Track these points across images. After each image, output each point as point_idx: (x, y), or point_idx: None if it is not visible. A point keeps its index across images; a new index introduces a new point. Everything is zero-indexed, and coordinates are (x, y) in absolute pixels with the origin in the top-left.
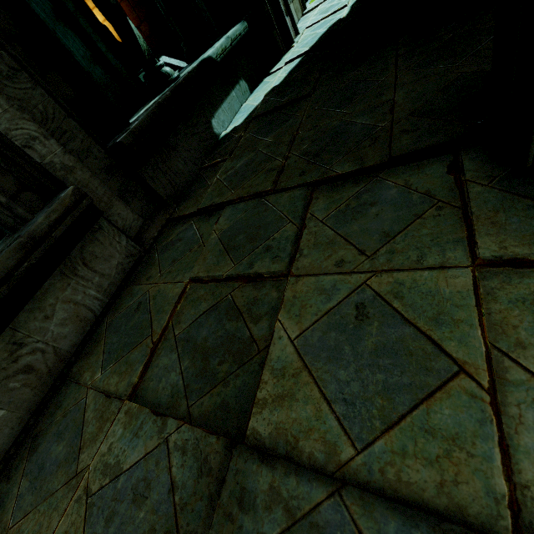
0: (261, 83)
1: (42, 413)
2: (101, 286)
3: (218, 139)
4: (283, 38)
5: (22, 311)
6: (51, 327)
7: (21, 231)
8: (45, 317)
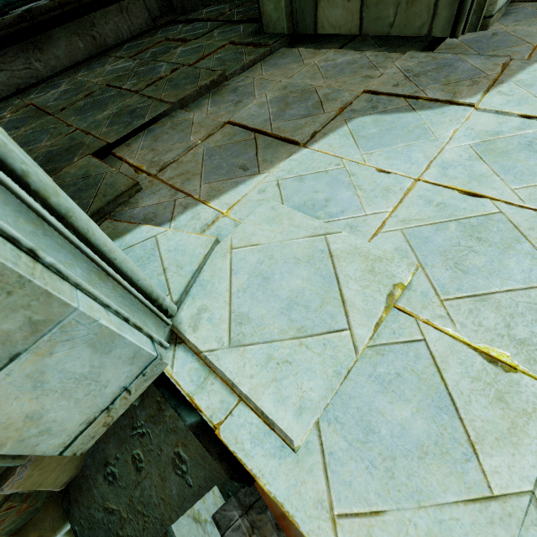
0: None
1: (93, 60)
2: (130, 28)
3: None
4: None
5: (99, 13)
6: (106, 28)
7: None
8: (106, 22)
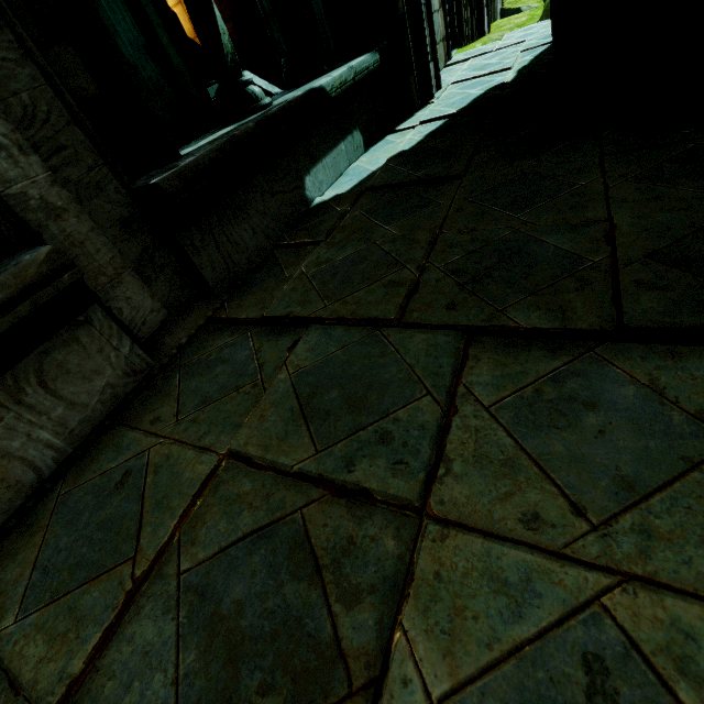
0: (382, 141)
1: None
2: (64, 424)
3: (309, 206)
4: (420, 89)
5: None
6: None
7: None
8: None
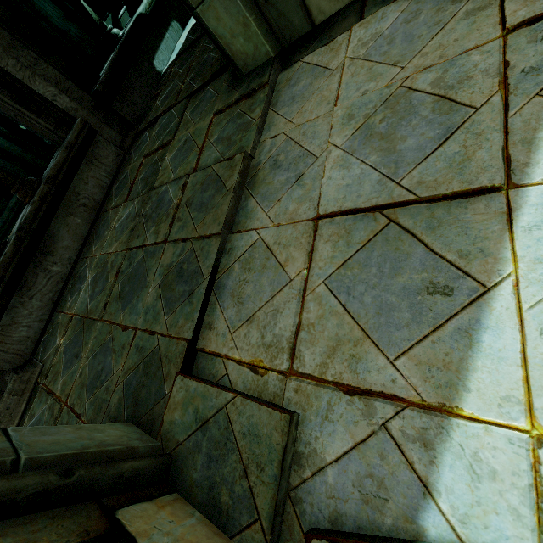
0: (190, 20)
1: (96, 225)
2: (107, 171)
3: (161, 75)
4: None
5: (75, 180)
6: (89, 188)
7: (64, 143)
8: (85, 183)
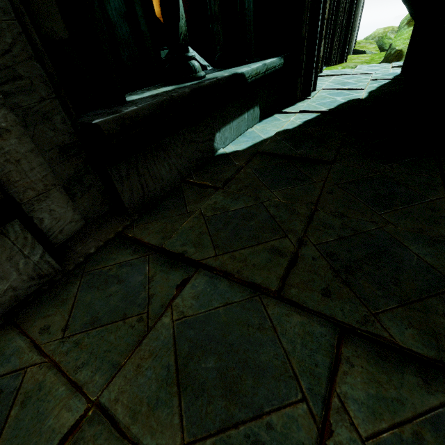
0: (271, 117)
1: None
2: None
3: (214, 154)
4: (303, 88)
5: None
6: None
7: None
8: None
